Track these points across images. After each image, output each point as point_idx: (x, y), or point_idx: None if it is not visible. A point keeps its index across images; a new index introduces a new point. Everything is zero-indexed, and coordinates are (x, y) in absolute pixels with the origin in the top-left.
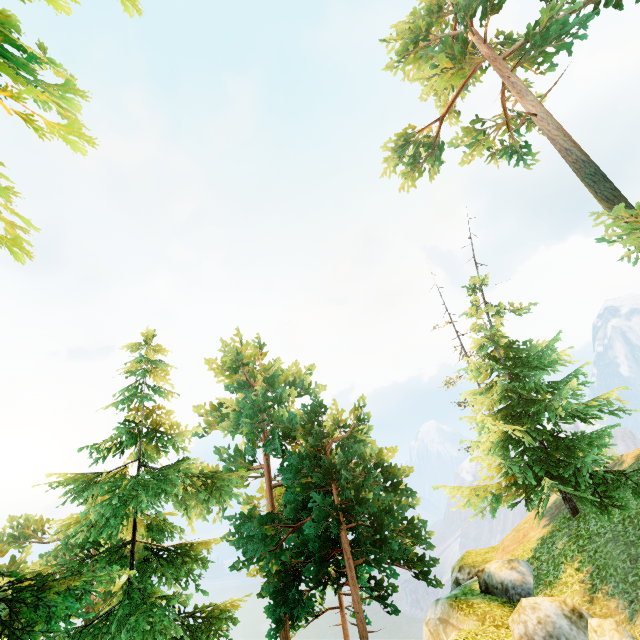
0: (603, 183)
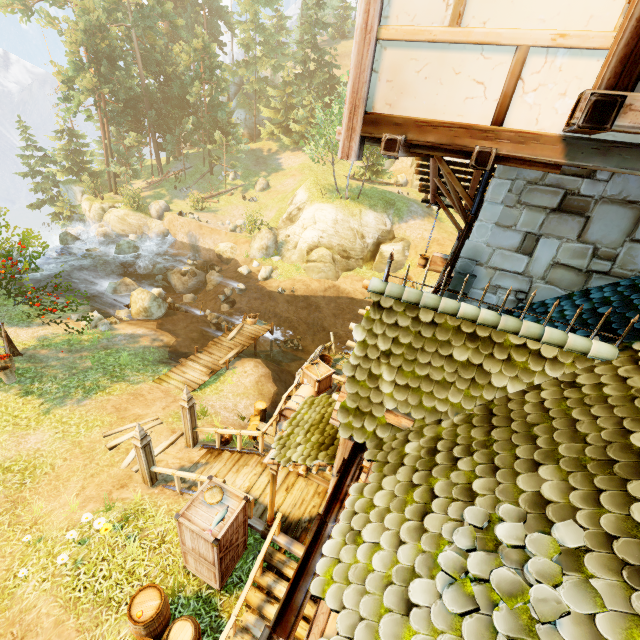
0: None
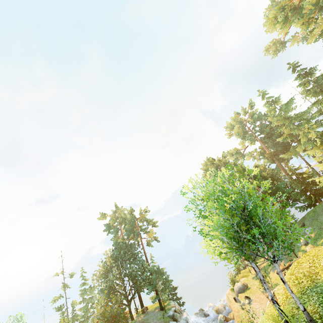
0: None
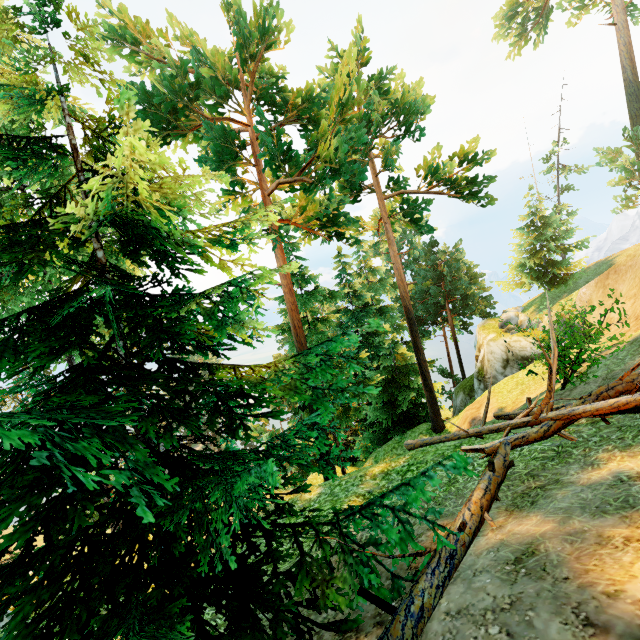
0: (634, 103)
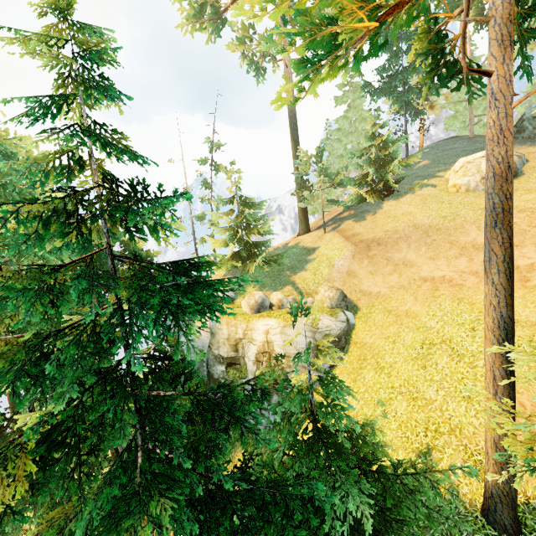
0: (296, 132)
